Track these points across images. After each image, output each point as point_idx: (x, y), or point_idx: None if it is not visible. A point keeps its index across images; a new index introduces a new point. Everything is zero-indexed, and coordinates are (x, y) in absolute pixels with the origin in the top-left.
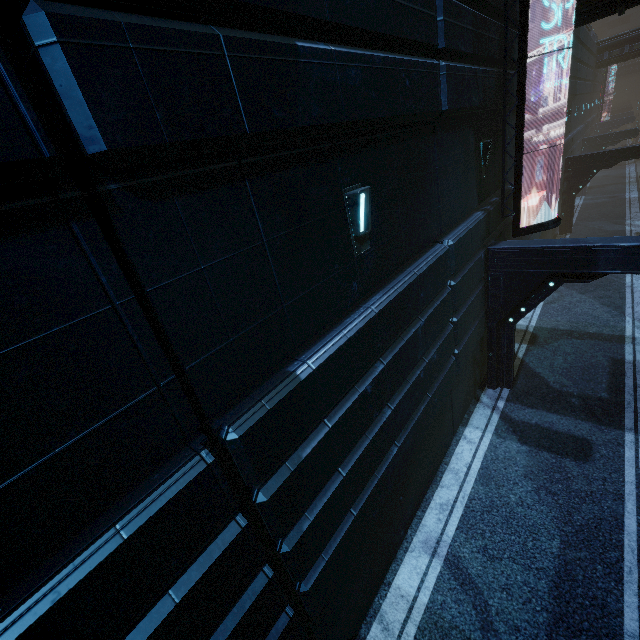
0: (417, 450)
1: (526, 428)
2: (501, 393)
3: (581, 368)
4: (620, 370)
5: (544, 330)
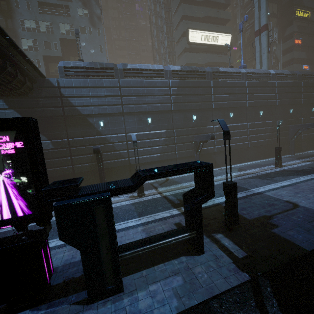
0: None
1: None
2: None
3: None
4: None
5: None
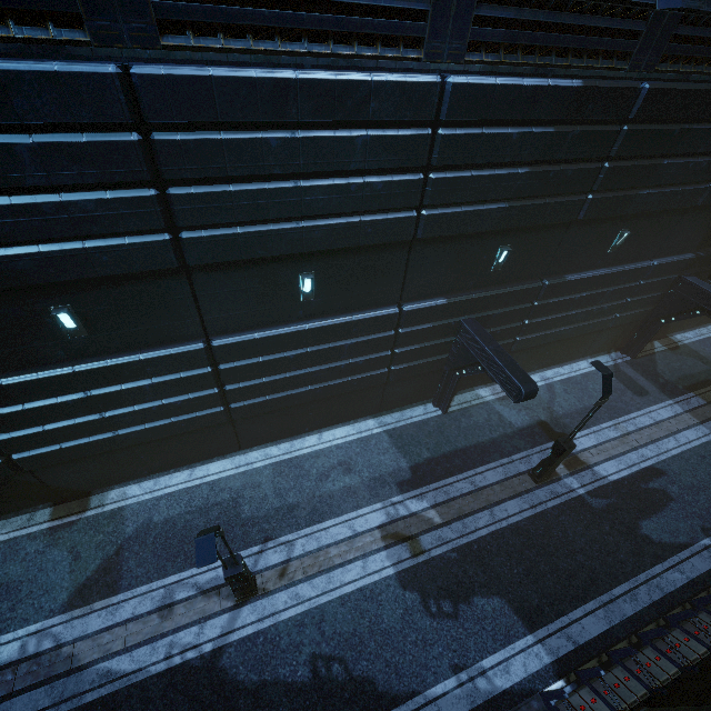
0: (566, 342)
1: (622, 374)
2: (625, 358)
3: (684, 373)
4: (705, 385)
5: (688, 348)
